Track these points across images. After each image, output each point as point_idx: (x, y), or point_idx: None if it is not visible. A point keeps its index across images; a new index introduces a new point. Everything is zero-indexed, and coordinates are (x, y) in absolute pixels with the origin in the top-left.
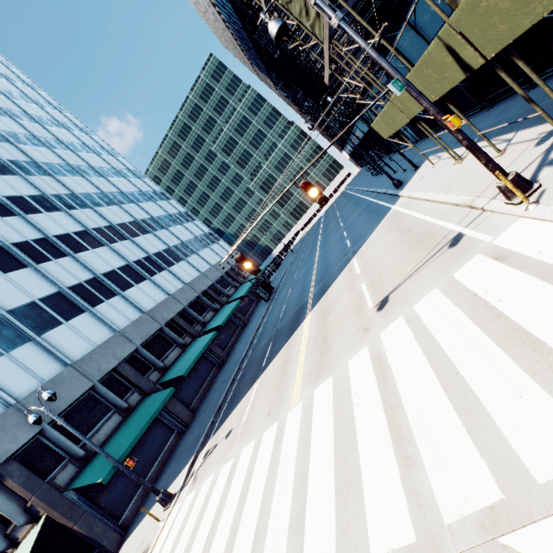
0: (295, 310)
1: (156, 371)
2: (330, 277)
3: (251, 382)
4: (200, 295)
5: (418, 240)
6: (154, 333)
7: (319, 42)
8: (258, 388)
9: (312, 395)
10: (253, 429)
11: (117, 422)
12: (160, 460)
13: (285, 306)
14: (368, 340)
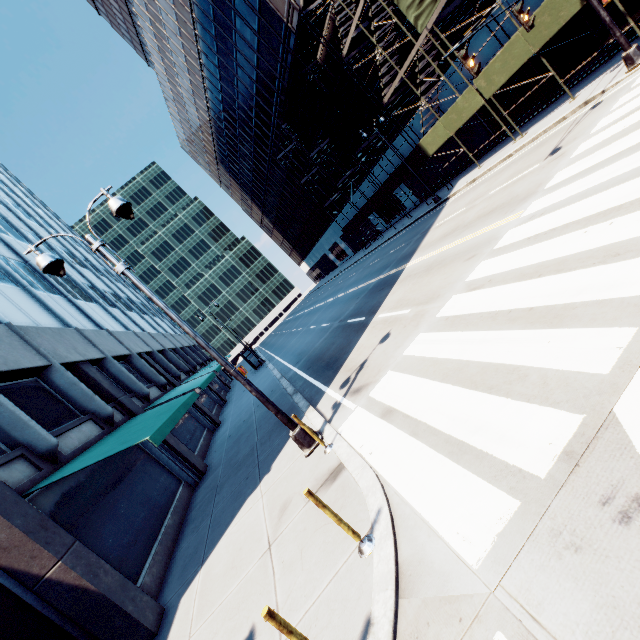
0: (364, 295)
1: (136, 399)
2: (405, 253)
3: (358, 330)
4: (167, 349)
5: (537, 147)
6: (122, 355)
7: (412, 39)
8: (393, 306)
9: (545, 190)
10: (455, 278)
11: (94, 431)
12: (174, 512)
13: (325, 322)
14: (576, 146)
